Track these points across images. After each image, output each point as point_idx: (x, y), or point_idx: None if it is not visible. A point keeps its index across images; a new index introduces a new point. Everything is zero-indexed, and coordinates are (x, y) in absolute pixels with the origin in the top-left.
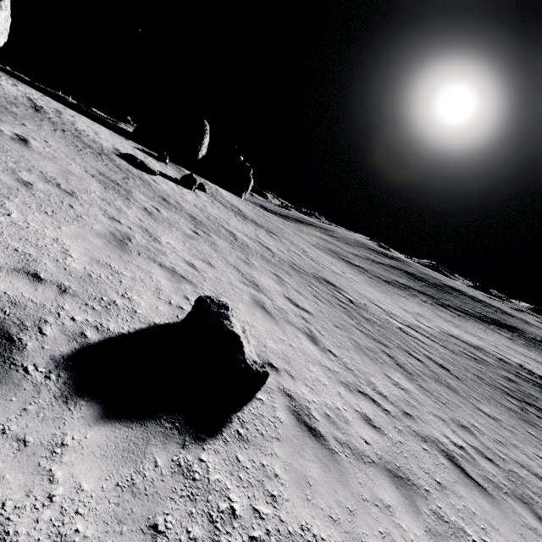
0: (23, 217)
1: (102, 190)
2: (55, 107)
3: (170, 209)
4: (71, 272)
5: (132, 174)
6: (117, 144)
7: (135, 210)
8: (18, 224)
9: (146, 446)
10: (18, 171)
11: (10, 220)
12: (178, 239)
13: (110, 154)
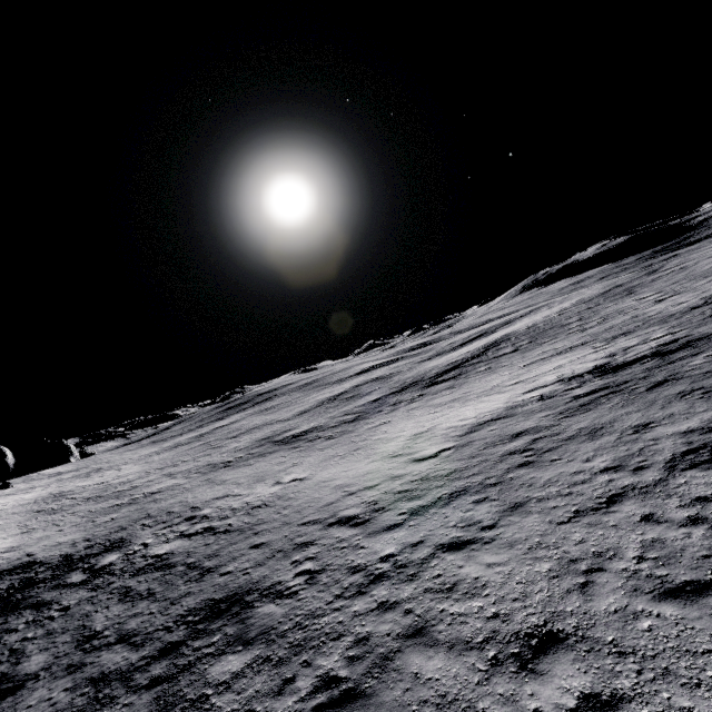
0: None
1: None
2: None
3: None
4: None
5: None
6: None
7: None
8: None
9: None
10: None
11: None
12: None
13: None
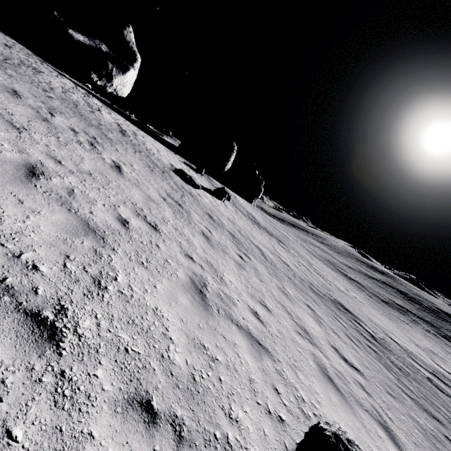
0: (126, 278)
1: (173, 215)
2: (132, 130)
3: (217, 228)
4: (177, 378)
5: (185, 190)
6: (171, 159)
7: (197, 237)
8: (124, 294)
9: None
10: (117, 206)
11: (117, 288)
12: (234, 272)
13: (169, 171)
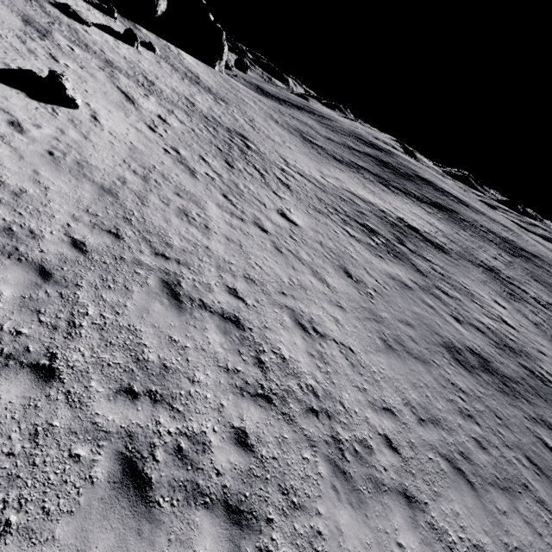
0: None
1: (23, 26)
2: None
3: (87, 52)
4: None
5: (61, 21)
6: None
7: (47, 43)
8: None
9: (10, 90)
10: None
11: None
12: (77, 65)
13: (42, 2)
